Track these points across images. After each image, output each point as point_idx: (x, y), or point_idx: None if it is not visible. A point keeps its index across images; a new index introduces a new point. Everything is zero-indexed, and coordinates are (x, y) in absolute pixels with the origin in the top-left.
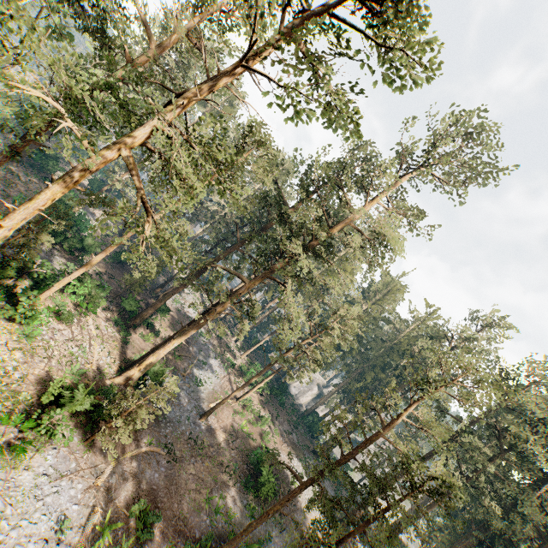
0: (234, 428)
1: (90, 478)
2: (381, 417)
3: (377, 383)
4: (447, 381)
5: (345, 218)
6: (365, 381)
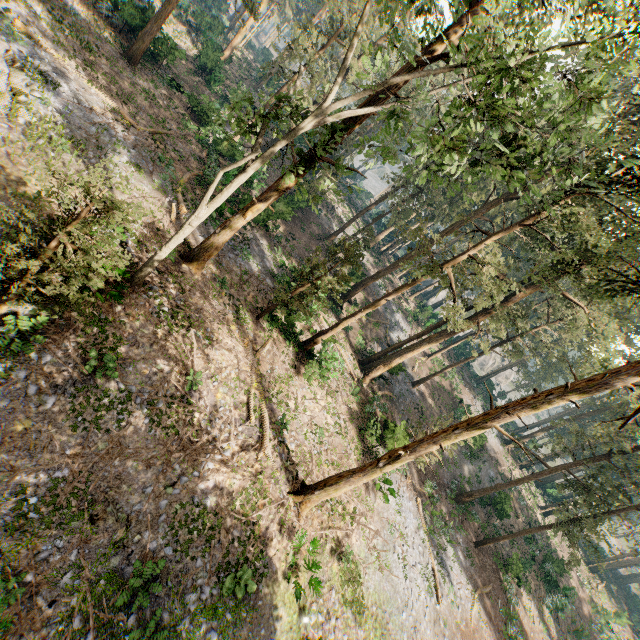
0: (434, 387)
1: (405, 480)
2: None
3: None
4: None
5: None
6: None
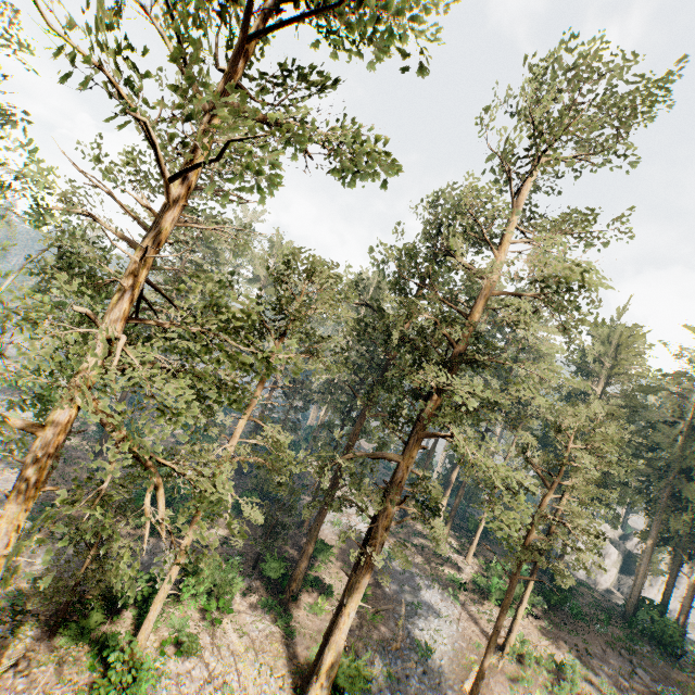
0: None
1: None
2: None
3: None
4: None
5: (481, 291)
6: (688, 503)
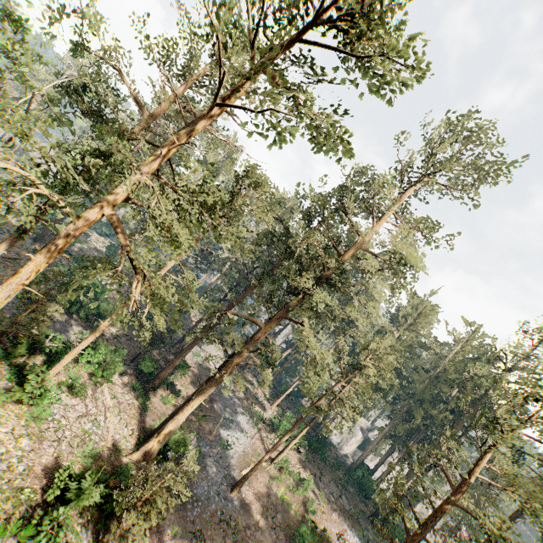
0: (272, 499)
1: None
2: (447, 476)
3: (429, 421)
4: (523, 421)
5: (357, 244)
6: (414, 420)
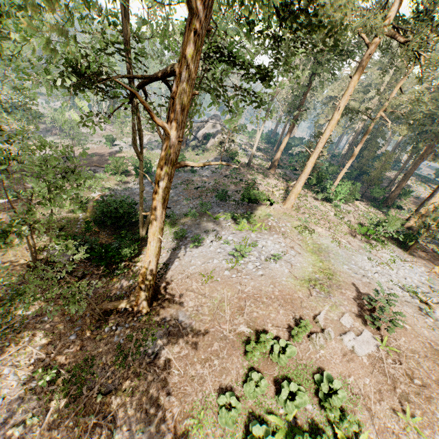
0: None
1: (425, 267)
2: None
3: None
4: None
5: None
6: None
